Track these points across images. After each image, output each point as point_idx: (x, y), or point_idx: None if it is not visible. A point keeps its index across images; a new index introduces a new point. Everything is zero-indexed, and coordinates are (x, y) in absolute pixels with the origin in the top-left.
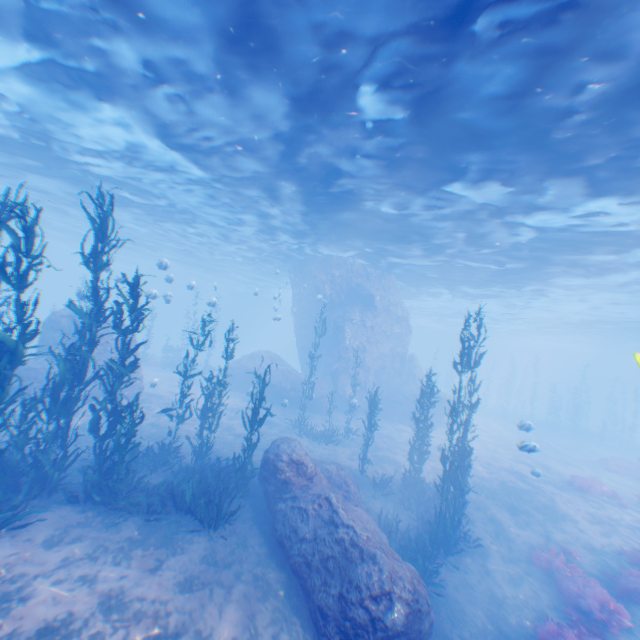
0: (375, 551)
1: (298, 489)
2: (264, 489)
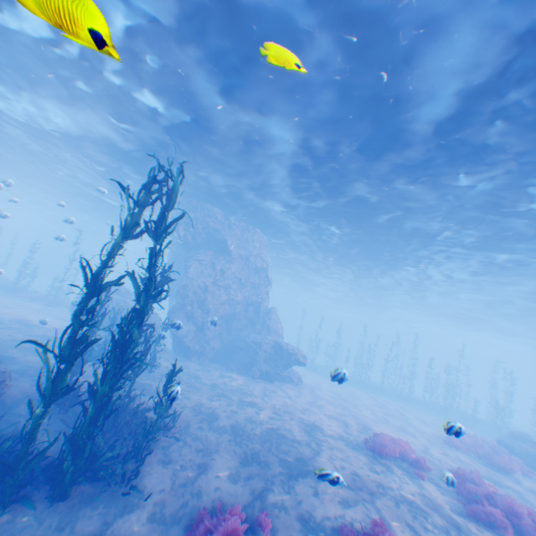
0: None
1: None
2: None
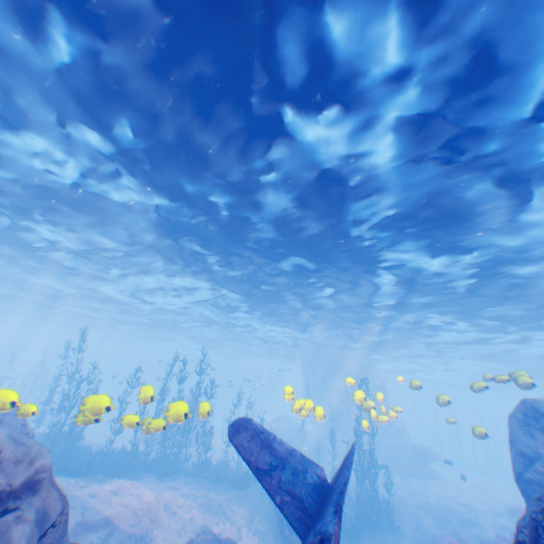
0: None
1: None
2: None
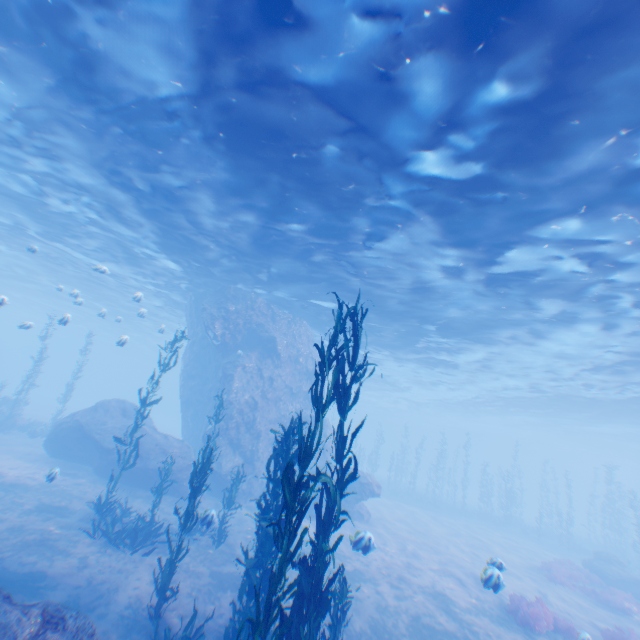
0: None
1: None
2: None
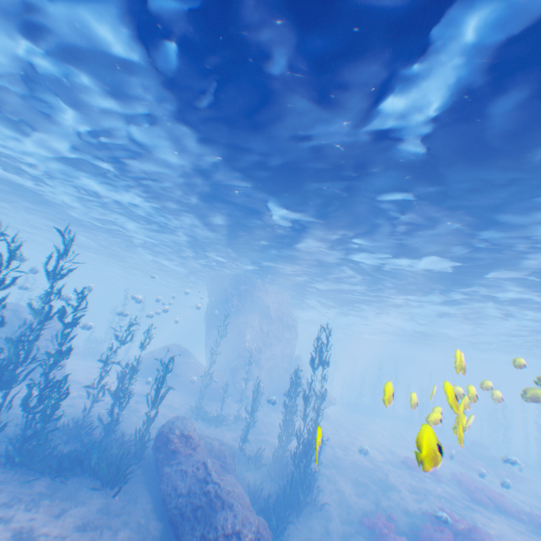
0: (234, 501)
1: (184, 457)
2: (157, 458)
